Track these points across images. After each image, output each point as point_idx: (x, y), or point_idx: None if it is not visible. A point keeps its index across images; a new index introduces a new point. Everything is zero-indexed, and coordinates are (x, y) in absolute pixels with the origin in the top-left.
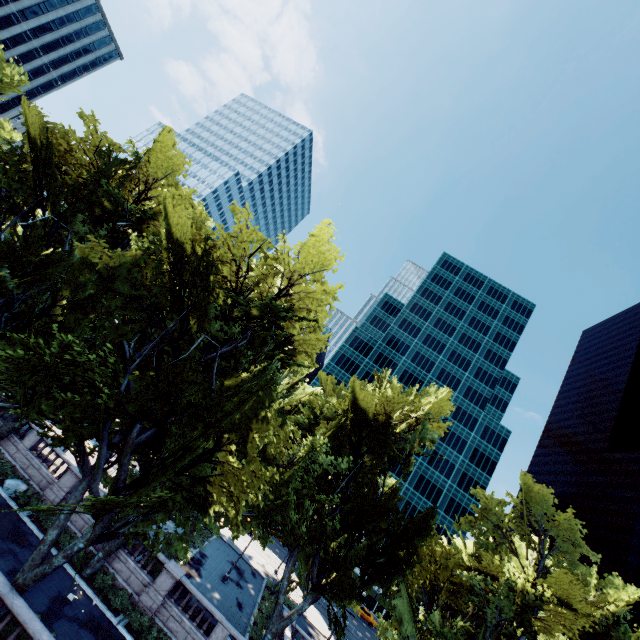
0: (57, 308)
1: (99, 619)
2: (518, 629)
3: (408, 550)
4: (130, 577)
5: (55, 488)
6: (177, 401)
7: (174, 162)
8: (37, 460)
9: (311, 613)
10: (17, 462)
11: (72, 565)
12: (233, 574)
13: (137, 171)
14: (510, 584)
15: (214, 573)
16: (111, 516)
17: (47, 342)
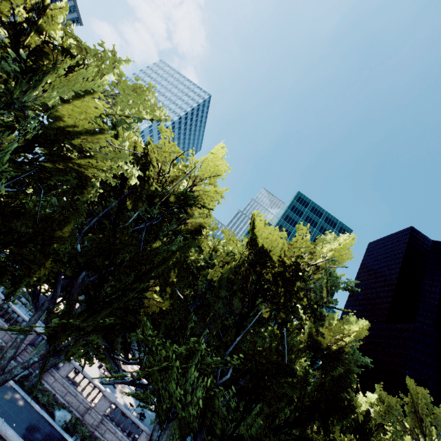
0: (148, 293)
1: None
2: None
3: None
4: None
5: (92, 413)
6: (262, 380)
7: (220, 166)
8: (72, 387)
9: None
10: (56, 390)
11: None
12: None
13: (190, 169)
14: None
15: None
16: None
17: (138, 321)
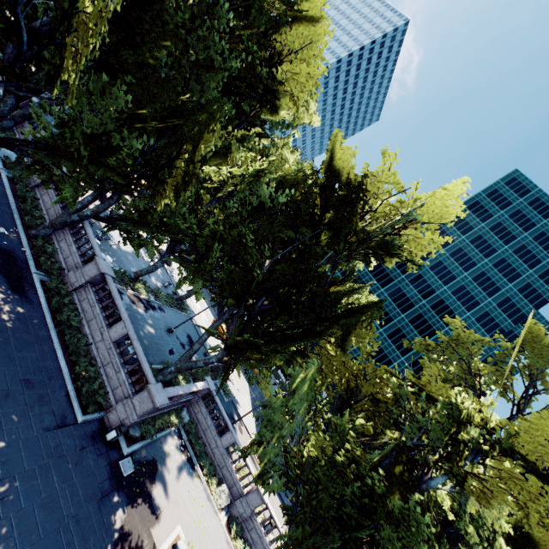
0: None
1: (18, 258)
2: (442, 497)
3: (329, 326)
4: (68, 257)
5: None
6: None
7: None
8: None
9: (245, 411)
10: None
11: (24, 222)
12: (183, 338)
13: None
14: (452, 412)
15: (163, 322)
16: (2, 112)
17: None
